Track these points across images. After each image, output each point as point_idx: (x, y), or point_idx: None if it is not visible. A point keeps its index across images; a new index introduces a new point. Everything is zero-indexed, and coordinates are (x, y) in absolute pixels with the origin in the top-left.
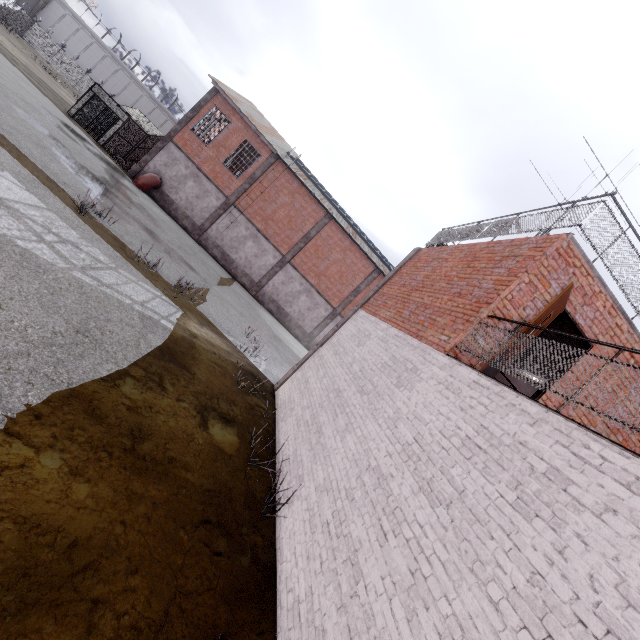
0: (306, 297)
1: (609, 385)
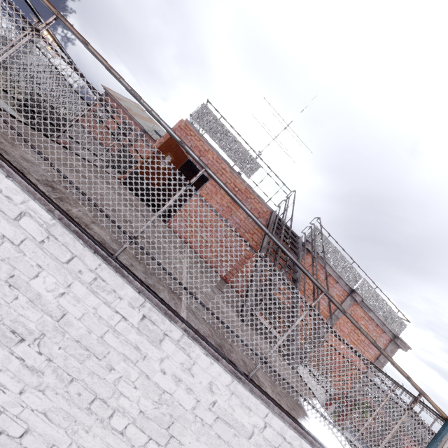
0: None
1: (225, 202)
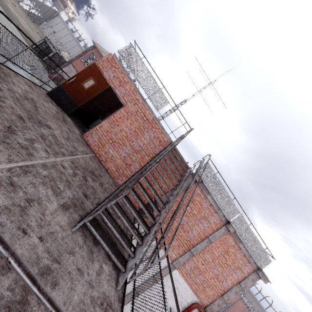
0: None
1: (133, 127)
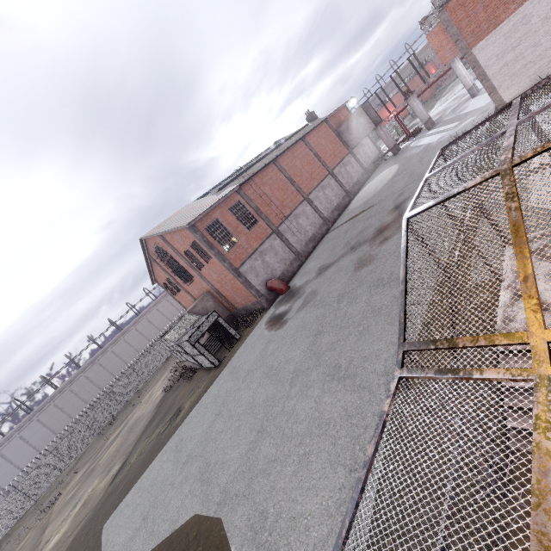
0: (326, 190)
1: None
